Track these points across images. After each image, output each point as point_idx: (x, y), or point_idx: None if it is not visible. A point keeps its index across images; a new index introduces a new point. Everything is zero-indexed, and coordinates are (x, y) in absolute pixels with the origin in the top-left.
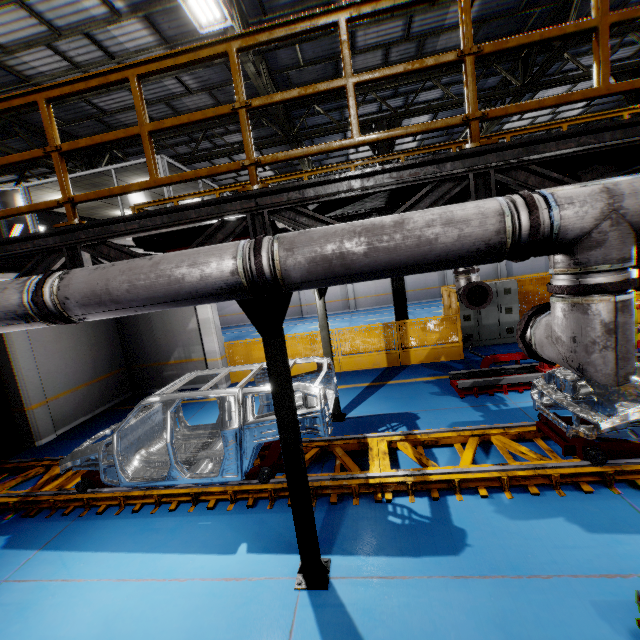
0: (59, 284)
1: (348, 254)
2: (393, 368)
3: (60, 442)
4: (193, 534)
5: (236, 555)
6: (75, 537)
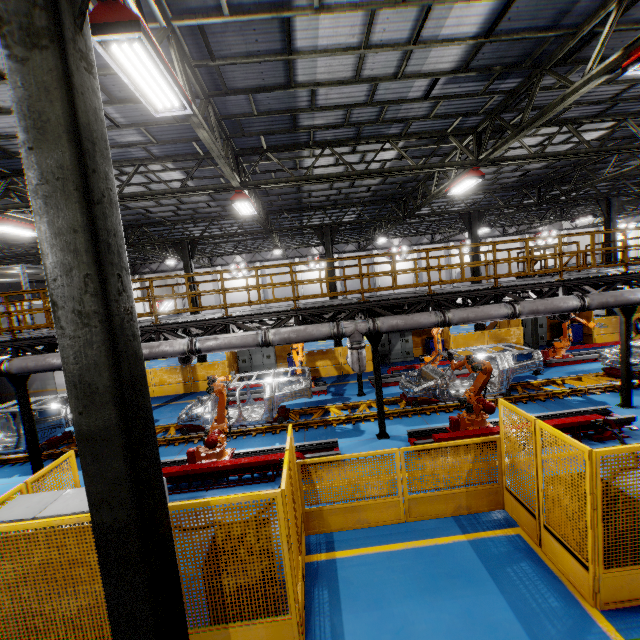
0: None
1: (30, 367)
2: (186, 394)
3: None
4: None
5: (13, 478)
6: None
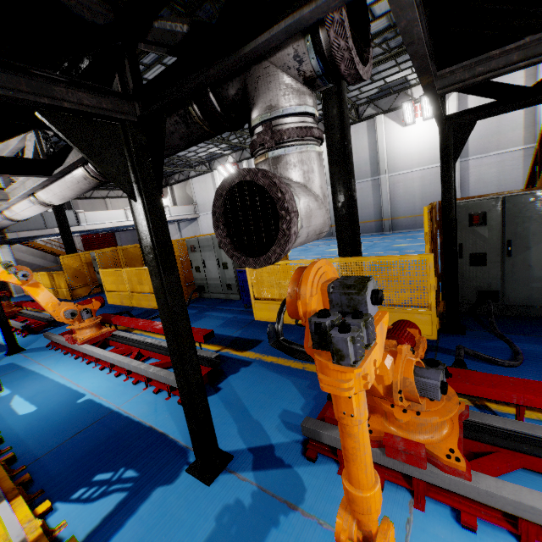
0: None
1: None
2: None
3: None
4: None
5: None
6: None
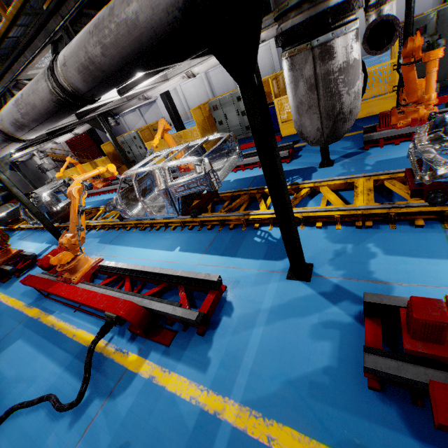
0: None
1: None
2: None
3: None
4: None
5: None
6: None
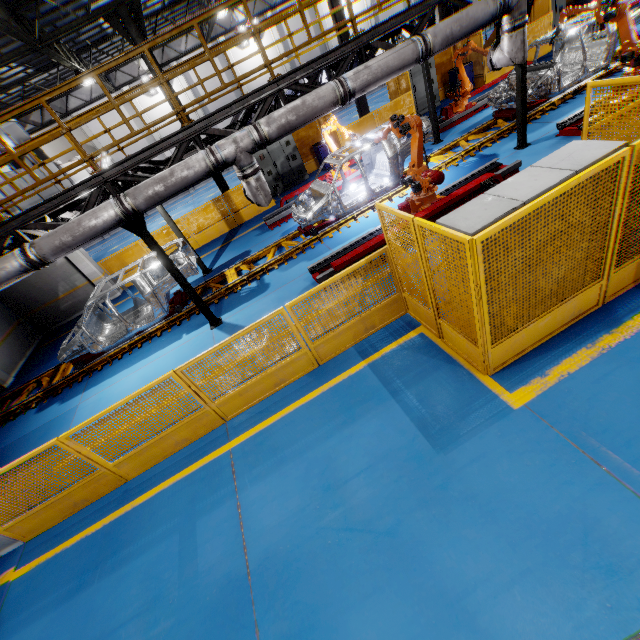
0: (36, 250)
1: (159, 193)
2: (234, 230)
3: (24, 377)
4: (158, 346)
5: (183, 338)
6: (97, 380)
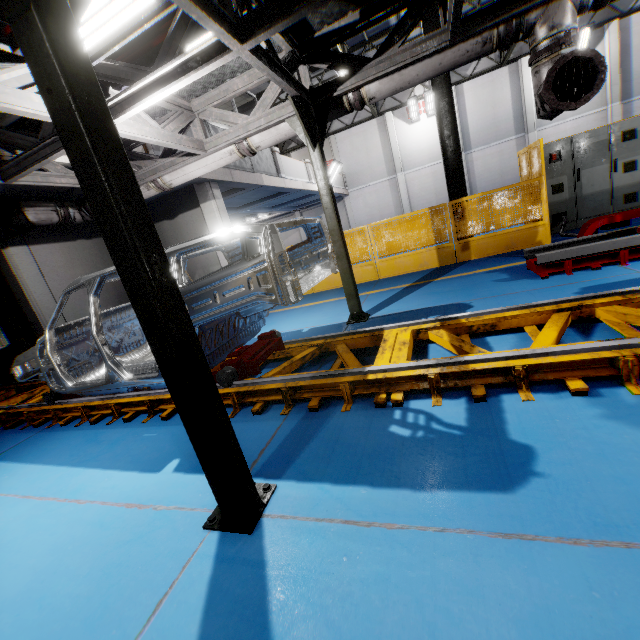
0: None
1: None
2: (446, 266)
3: None
4: (130, 447)
5: (159, 474)
6: (27, 448)
